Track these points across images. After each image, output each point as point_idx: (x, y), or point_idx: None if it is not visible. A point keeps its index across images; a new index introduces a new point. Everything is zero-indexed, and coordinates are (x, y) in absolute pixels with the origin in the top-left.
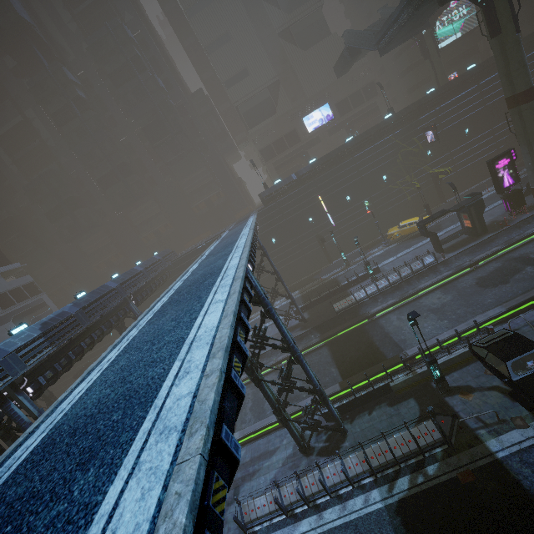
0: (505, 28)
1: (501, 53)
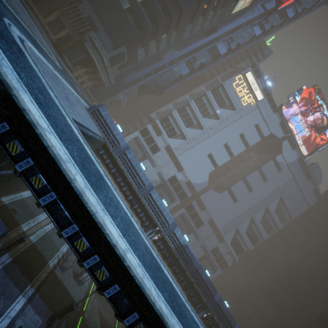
0: None
1: None
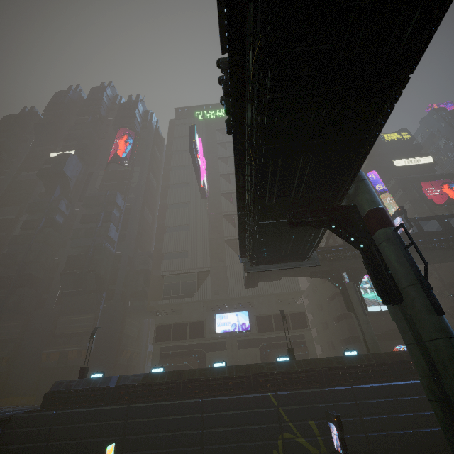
0: (407, 294)
1: (414, 341)
